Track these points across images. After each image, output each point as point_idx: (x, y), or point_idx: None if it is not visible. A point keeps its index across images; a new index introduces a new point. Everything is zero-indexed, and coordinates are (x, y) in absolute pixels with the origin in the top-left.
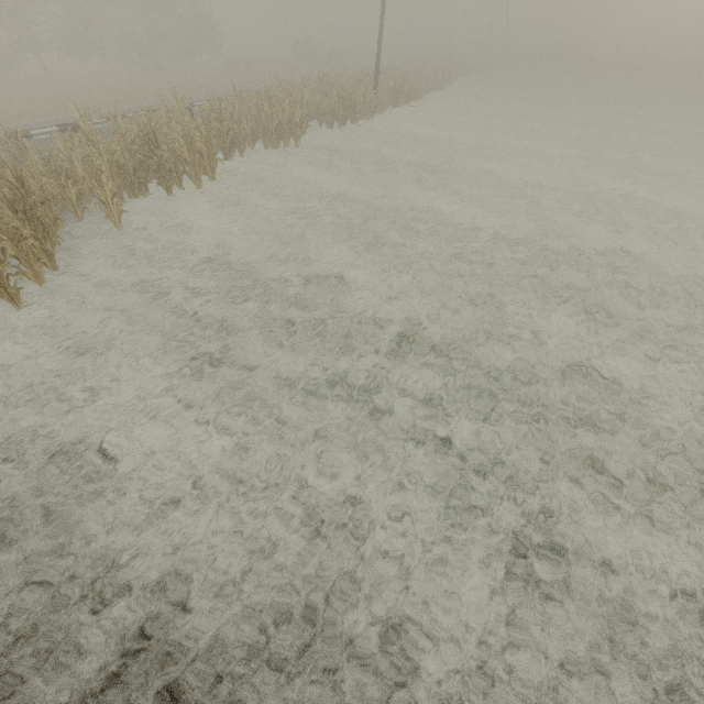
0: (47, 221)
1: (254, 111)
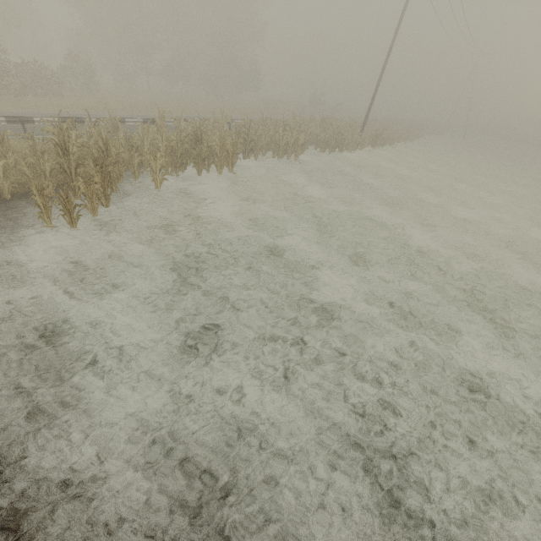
0: (114, 175)
1: (272, 132)
